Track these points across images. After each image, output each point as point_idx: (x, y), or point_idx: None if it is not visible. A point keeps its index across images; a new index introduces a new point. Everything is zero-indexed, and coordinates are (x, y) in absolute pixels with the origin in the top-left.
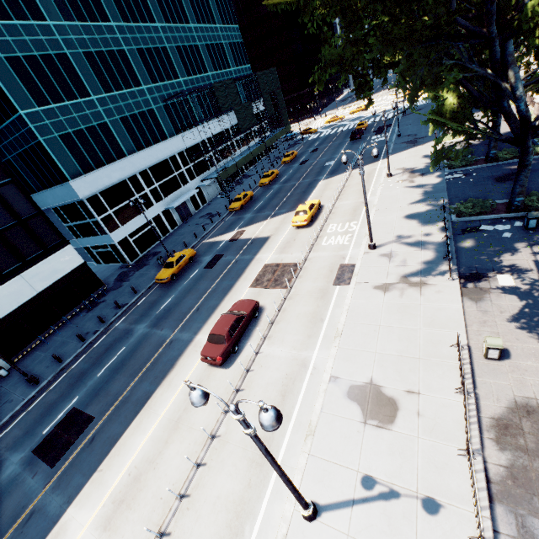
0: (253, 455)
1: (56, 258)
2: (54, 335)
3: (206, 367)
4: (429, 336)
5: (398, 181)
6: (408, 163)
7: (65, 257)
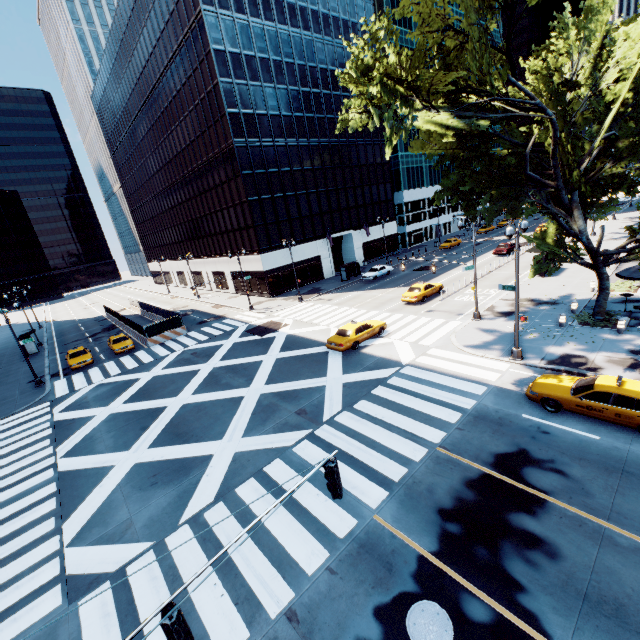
0: (529, 262)
1: (390, 224)
2: (380, 260)
3: (494, 257)
4: (617, 245)
5: (620, 221)
6: (632, 216)
7: (392, 226)
